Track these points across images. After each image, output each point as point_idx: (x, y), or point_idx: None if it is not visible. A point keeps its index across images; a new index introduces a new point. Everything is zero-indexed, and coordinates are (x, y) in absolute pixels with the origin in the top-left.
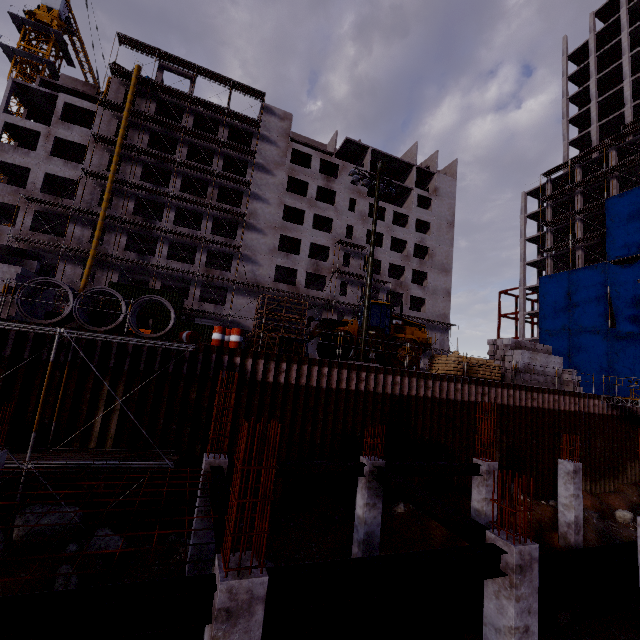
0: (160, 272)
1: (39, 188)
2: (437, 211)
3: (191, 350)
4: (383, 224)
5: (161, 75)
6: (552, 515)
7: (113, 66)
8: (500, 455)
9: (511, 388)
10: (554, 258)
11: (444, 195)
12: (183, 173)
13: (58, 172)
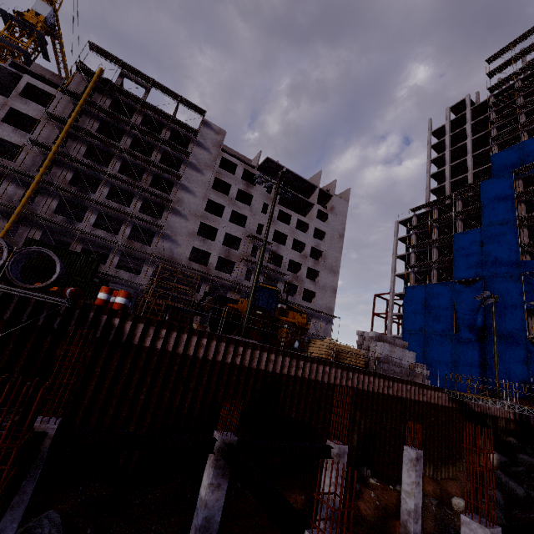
0: (83, 237)
1: None
2: (332, 224)
3: (61, 304)
4: (288, 227)
5: (121, 80)
6: (397, 501)
7: (79, 64)
8: (358, 437)
9: (372, 375)
10: (416, 273)
11: (338, 213)
12: (124, 158)
13: (5, 136)
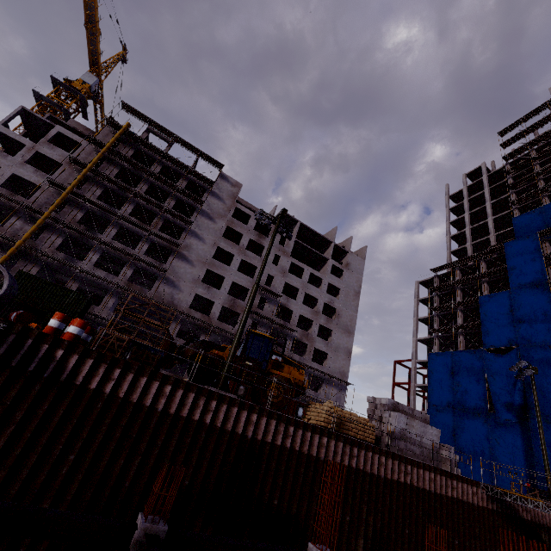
0: (82, 276)
1: (1, 183)
2: (347, 281)
3: None
4: (300, 281)
5: (146, 135)
6: None
7: (109, 119)
8: (364, 544)
9: (383, 454)
10: (441, 339)
11: (354, 270)
12: (137, 202)
13: (25, 175)
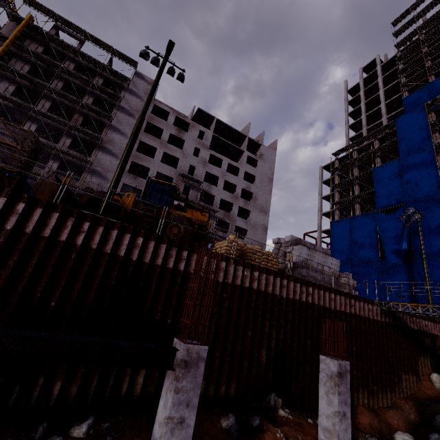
0: None
1: None
2: (261, 169)
3: None
4: (219, 170)
5: (54, 31)
6: None
7: (9, 11)
8: (267, 354)
9: (285, 278)
10: (341, 210)
11: (267, 160)
12: (54, 99)
13: None
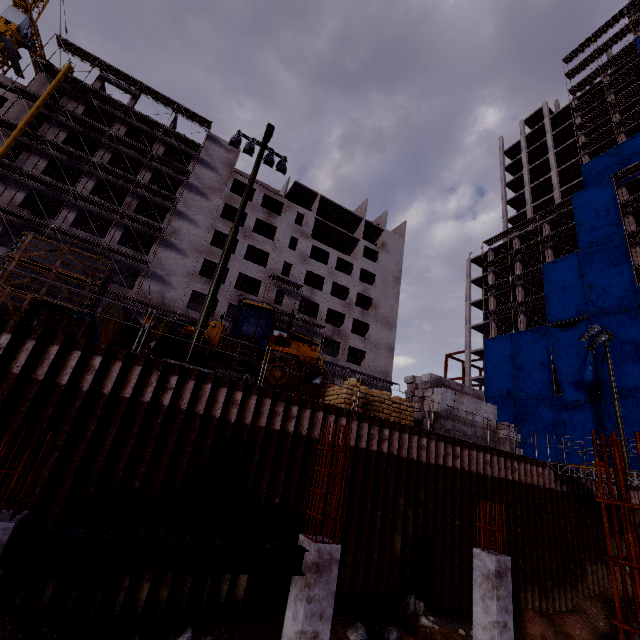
0: None
1: None
2: (384, 265)
3: None
4: (325, 267)
5: (100, 84)
6: None
7: (40, 60)
8: (403, 541)
9: (424, 436)
10: (498, 322)
11: (391, 251)
12: (99, 177)
13: None
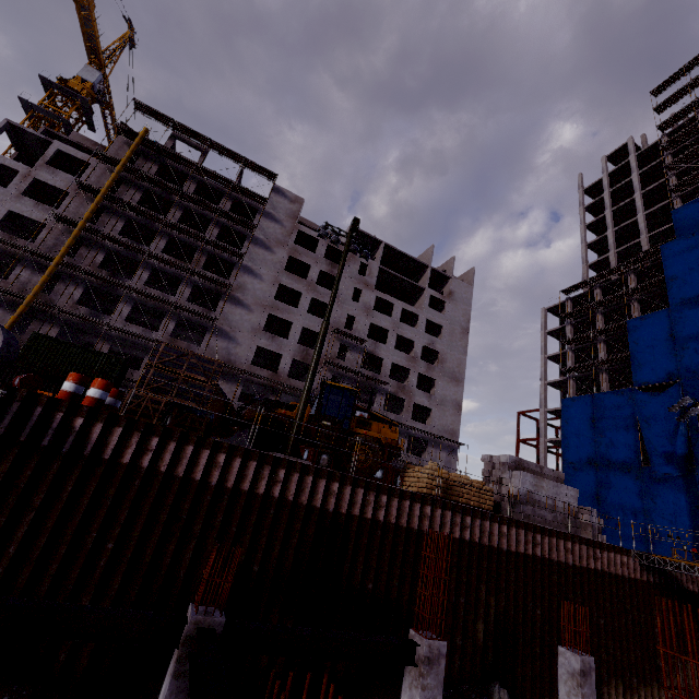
0: (113, 334)
1: None
2: (451, 315)
3: None
4: (389, 320)
5: (172, 143)
6: None
7: (120, 125)
8: (485, 629)
9: (504, 523)
10: (577, 380)
11: (459, 300)
12: (171, 235)
13: (25, 212)
